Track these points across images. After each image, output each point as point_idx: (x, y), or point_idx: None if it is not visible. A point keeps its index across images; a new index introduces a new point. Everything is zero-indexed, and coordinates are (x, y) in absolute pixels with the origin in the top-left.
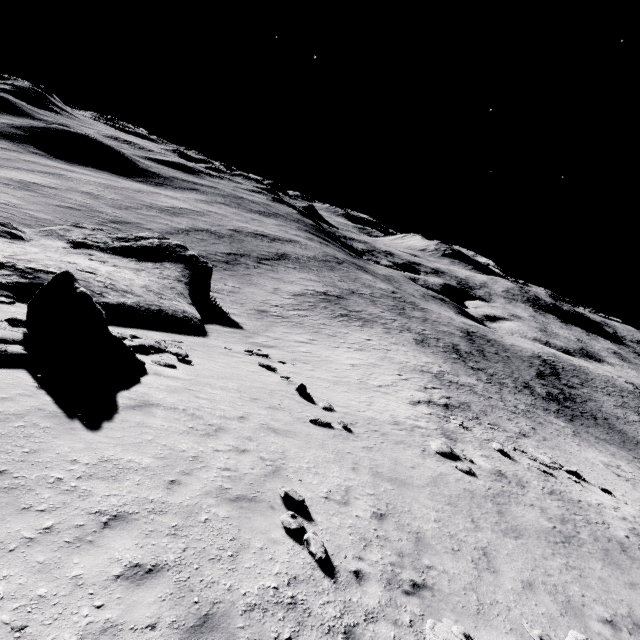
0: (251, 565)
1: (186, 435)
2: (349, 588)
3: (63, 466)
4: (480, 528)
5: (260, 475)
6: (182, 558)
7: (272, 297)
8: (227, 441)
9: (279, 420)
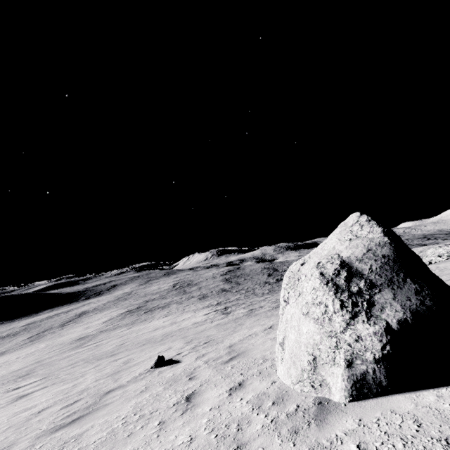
0: None
1: None
2: None
3: None
4: None
5: None
6: None
7: None
8: None
9: None
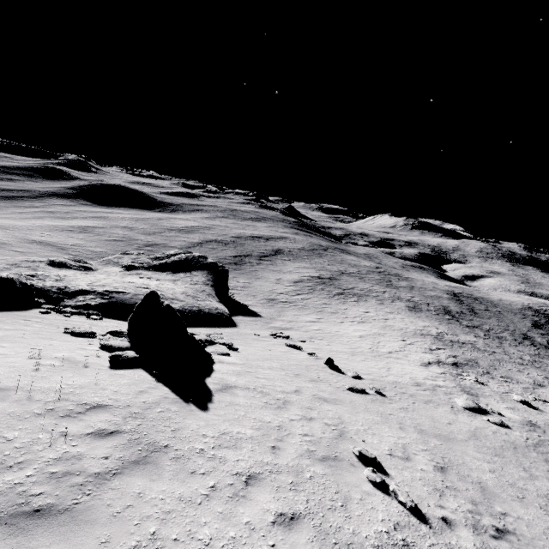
0: (360, 513)
1: (265, 409)
2: (444, 532)
3: (199, 439)
4: (535, 476)
5: (331, 438)
6: (309, 508)
7: (277, 287)
8: (295, 411)
9: (324, 390)
